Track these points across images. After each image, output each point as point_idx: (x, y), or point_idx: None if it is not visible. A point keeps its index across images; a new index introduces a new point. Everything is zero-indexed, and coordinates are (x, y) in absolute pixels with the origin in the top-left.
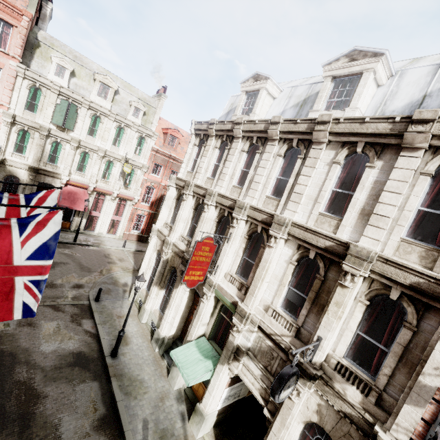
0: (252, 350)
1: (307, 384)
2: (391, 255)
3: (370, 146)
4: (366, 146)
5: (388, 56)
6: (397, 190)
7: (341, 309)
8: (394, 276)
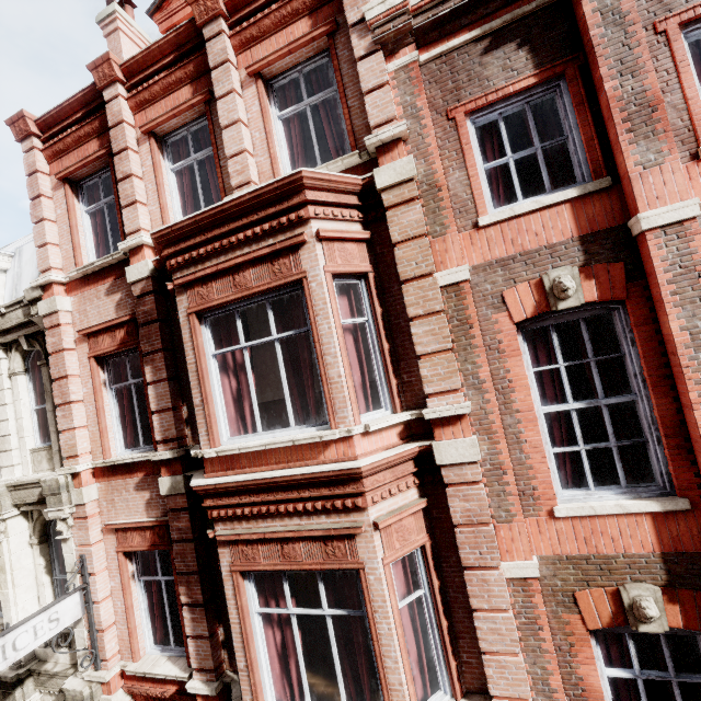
0: None
1: (17, 697)
2: (32, 473)
3: None
4: None
5: None
6: (2, 402)
7: (9, 571)
8: (28, 499)
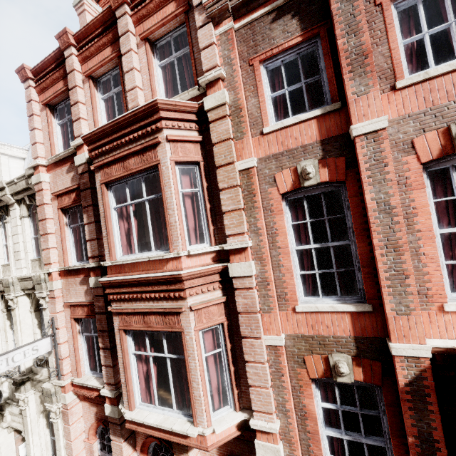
0: (10, 397)
1: (22, 390)
2: (31, 273)
3: (2, 209)
4: (1, 210)
5: (4, 143)
6: (16, 233)
7: (18, 325)
8: (28, 286)
